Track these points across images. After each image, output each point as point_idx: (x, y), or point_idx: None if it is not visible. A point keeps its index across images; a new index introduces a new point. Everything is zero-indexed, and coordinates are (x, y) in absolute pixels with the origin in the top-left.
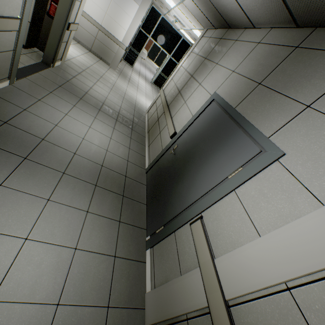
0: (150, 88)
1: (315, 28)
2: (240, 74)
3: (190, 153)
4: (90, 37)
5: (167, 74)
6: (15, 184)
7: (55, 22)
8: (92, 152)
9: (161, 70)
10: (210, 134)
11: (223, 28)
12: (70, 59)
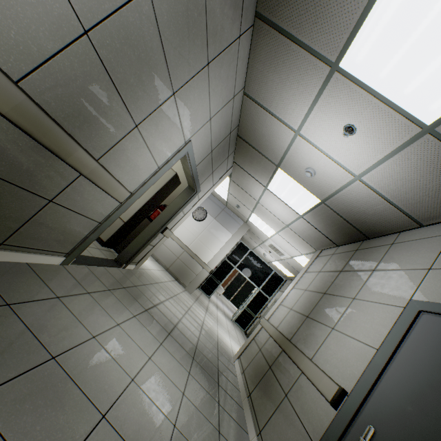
0: (231, 325)
1: None
2: None
3: None
4: (172, 257)
5: (255, 311)
6: None
7: (152, 223)
8: (142, 422)
9: (246, 304)
10: None
11: (352, 242)
12: (145, 269)
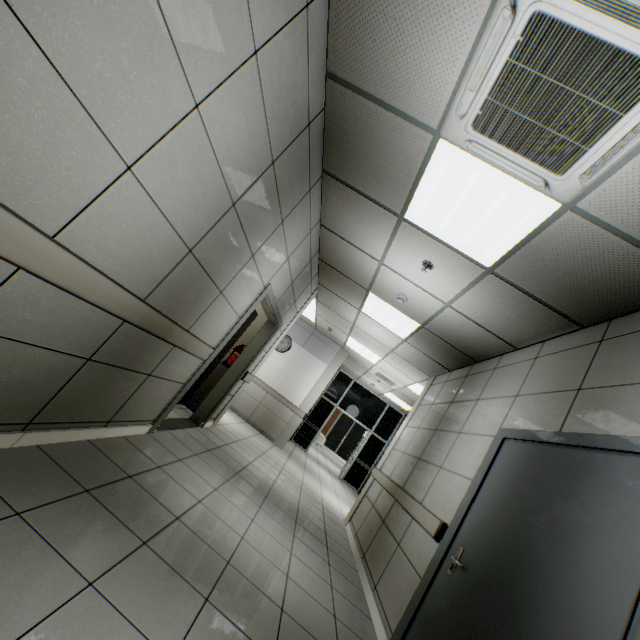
0: (339, 484)
1: (608, 321)
2: (532, 393)
3: (508, 547)
4: (253, 403)
5: (369, 461)
6: (116, 590)
7: (230, 369)
8: (259, 569)
9: (357, 454)
10: (537, 489)
11: (463, 366)
12: (223, 424)
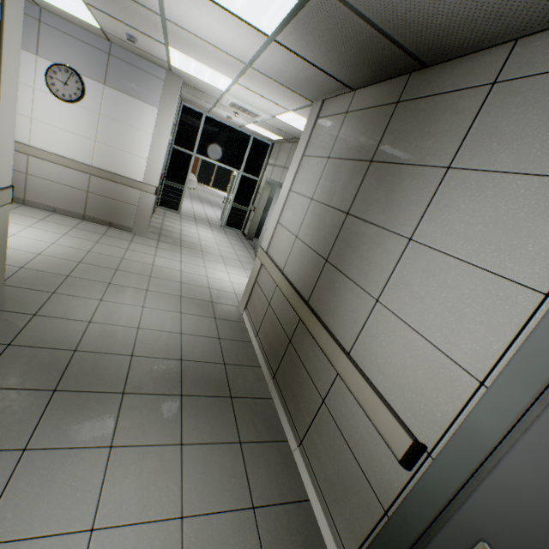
0: (223, 238)
1: None
2: None
3: None
4: (76, 194)
5: (245, 203)
6: None
7: None
8: None
9: (232, 200)
10: None
11: (384, 80)
12: (28, 263)
